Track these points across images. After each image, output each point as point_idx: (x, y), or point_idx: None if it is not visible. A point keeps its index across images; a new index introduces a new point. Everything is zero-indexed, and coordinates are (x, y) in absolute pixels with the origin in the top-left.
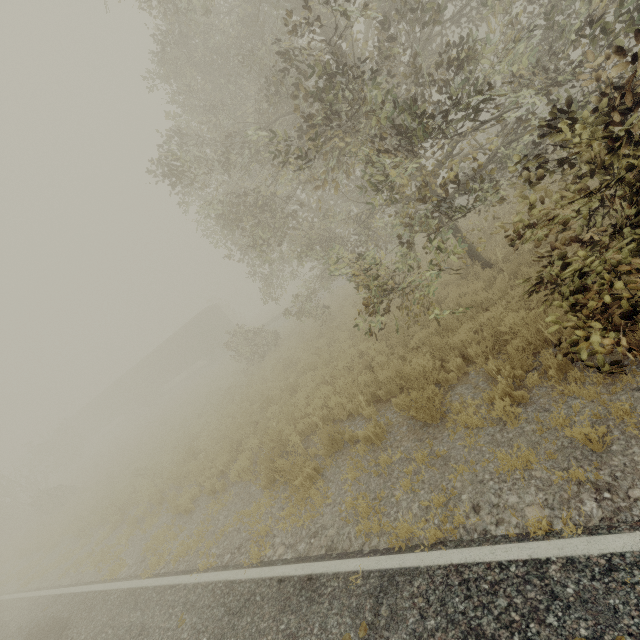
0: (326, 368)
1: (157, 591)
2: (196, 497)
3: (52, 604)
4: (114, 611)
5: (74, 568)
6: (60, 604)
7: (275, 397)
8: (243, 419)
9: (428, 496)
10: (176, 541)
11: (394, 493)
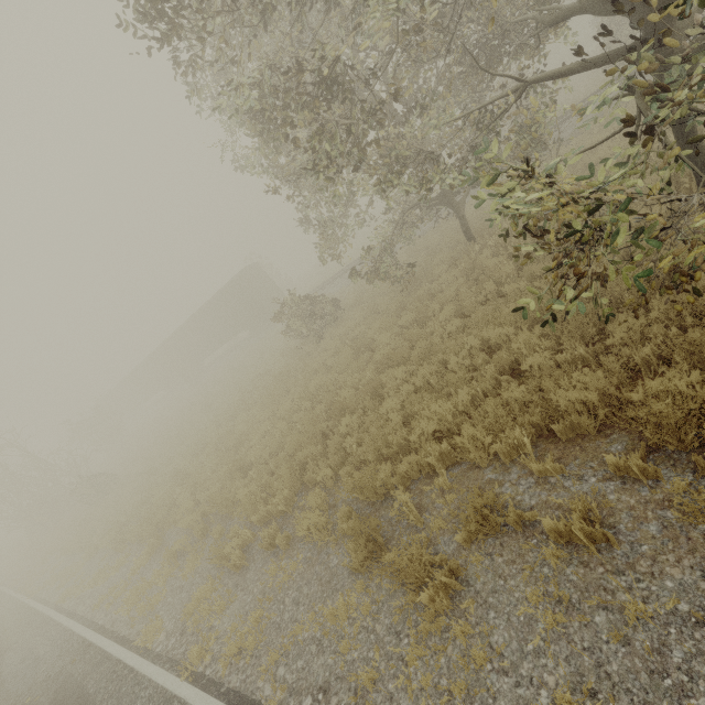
0: (430, 365)
1: None
2: (249, 542)
3: (81, 656)
4: None
5: (107, 603)
6: (88, 663)
7: (349, 401)
8: (305, 430)
9: None
10: (225, 617)
11: None
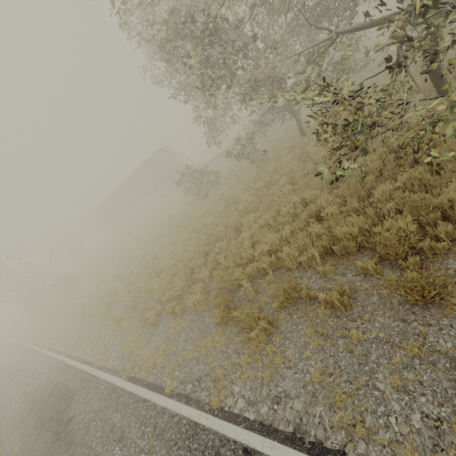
0: (269, 213)
1: (132, 399)
2: (160, 312)
3: (65, 372)
4: (102, 402)
5: (78, 345)
6: (69, 374)
7: (221, 233)
8: (194, 250)
9: (435, 410)
10: (146, 349)
11: (377, 384)
